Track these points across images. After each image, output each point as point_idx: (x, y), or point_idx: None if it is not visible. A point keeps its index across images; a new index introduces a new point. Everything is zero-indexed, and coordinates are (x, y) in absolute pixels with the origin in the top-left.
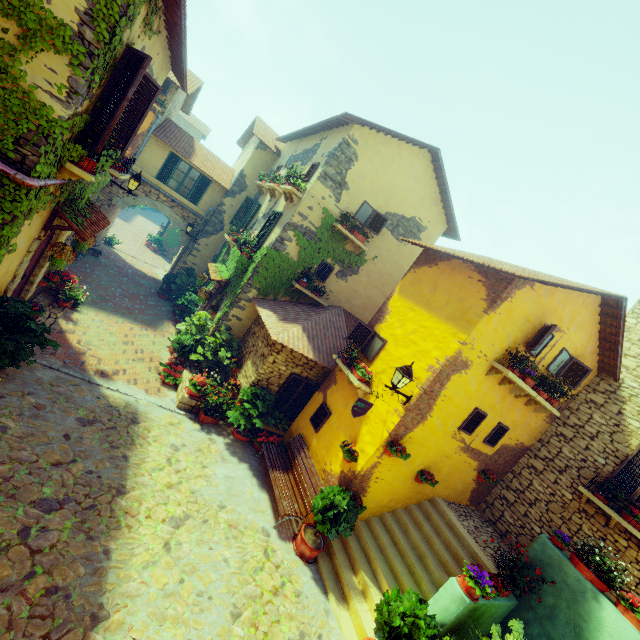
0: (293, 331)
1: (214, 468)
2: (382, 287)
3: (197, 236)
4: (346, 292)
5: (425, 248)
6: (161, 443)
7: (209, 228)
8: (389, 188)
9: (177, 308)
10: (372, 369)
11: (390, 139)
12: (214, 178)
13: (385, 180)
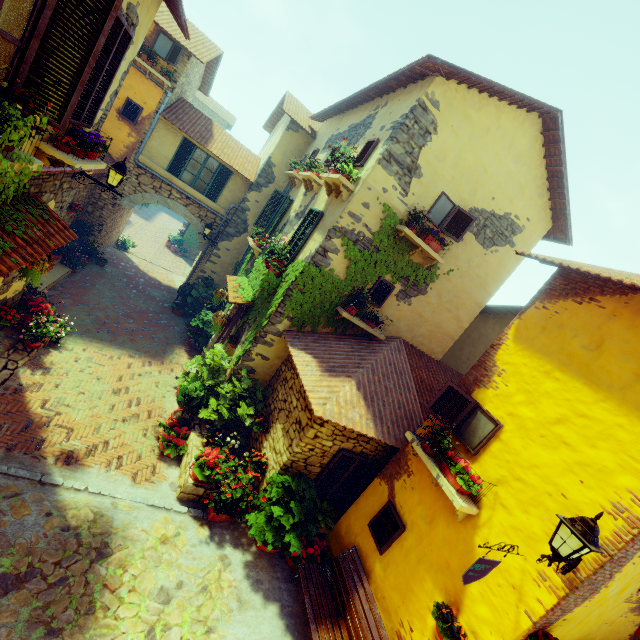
0: (344, 392)
1: (225, 629)
2: (456, 310)
3: (216, 239)
4: (408, 318)
5: (571, 271)
6: (142, 592)
7: (230, 229)
8: (478, 173)
9: (192, 328)
10: (485, 481)
11: (486, 99)
12: (236, 168)
13: (473, 161)
